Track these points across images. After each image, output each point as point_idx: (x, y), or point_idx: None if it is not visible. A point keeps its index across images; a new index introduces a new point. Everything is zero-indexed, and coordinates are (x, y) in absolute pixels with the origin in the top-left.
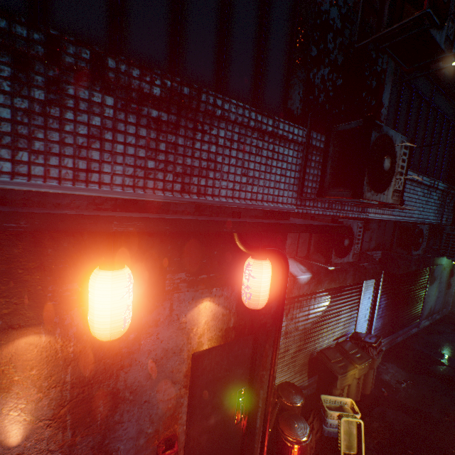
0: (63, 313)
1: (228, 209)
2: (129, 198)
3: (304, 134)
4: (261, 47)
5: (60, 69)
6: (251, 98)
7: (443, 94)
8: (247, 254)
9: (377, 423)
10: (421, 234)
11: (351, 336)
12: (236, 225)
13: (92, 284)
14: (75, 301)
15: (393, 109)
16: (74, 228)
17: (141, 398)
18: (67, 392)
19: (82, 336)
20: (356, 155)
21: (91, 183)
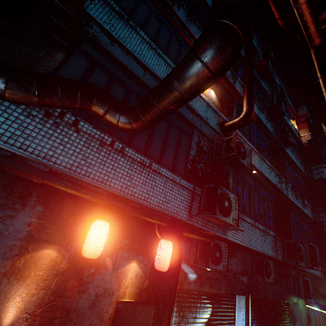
0: (69, 242)
1: (155, 212)
2: (117, 194)
3: (192, 187)
4: (177, 153)
5: (111, 148)
6: (171, 168)
7: (260, 185)
8: (160, 240)
9: None
10: (268, 265)
11: None
12: (158, 217)
13: (94, 225)
14: (76, 237)
15: (235, 186)
16: (99, 198)
17: (79, 324)
18: (47, 296)
19: (71, 259)
20: (213, 197)
21: (106, 184)
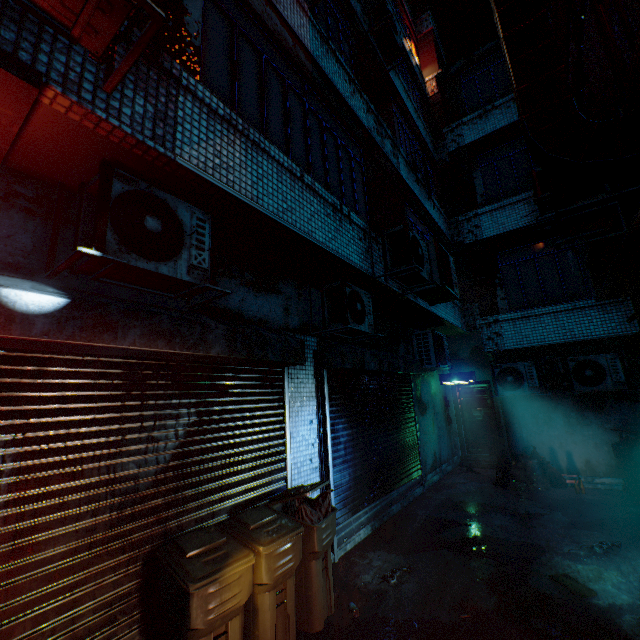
0: None
1: None
2: None
3: None
4: None
5: None
6: None
7: (326, 109)
8: None
9: None
10: (359, 298)
11: (273, 497)
12: None
13: None
14: None
15: (224, 49)
16: None
17: None
18: None
19: None
20: None
21: None
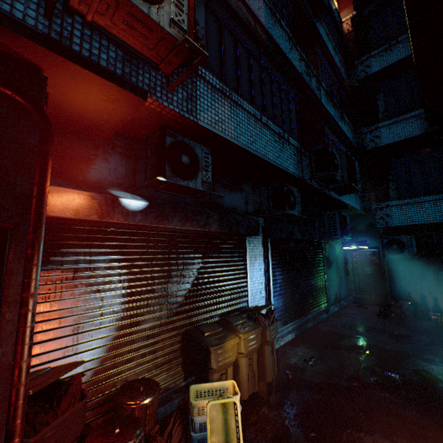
0: None
1: None
2: None
3: None
4: None
5: None
6: None
7: (273, 65)
8: None
9: (276, 411)
10: (292, 193)
11: (241, 311)
12: None
13: None
14: None
15: (216, 41)
16: None
17: None
18: None
19: None
20: None
21: None
